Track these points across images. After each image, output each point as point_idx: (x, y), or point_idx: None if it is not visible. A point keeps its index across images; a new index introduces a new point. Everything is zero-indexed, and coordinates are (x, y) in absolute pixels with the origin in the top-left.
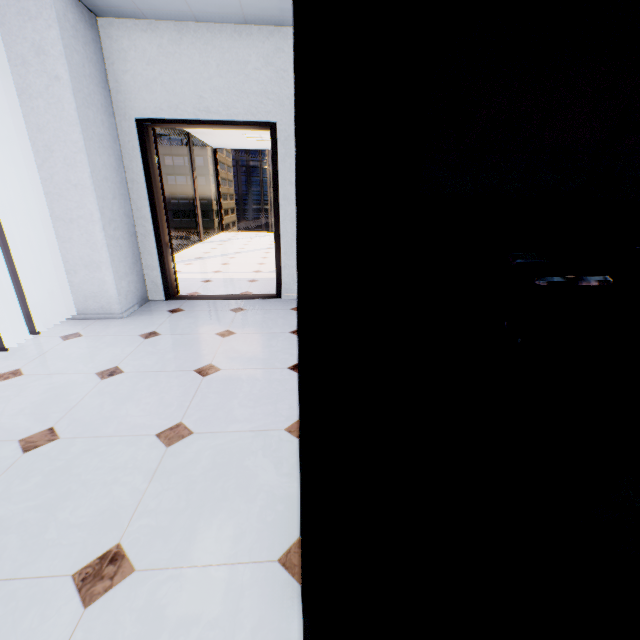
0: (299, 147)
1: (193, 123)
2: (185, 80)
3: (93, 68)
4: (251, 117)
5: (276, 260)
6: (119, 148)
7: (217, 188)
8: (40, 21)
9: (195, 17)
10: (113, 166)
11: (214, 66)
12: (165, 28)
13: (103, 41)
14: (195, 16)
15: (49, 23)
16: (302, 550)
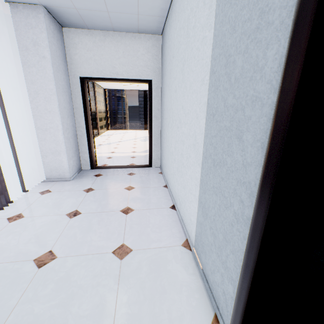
0: (291, 120)
1: (109, 79)
2: (106, 59)
3: (60, 52)
4: (139, 77)
5: (149, 147)
6: (70, 91)
7: (106, 108)
8: (37, 29)
9: (113, 29)
10: (68, 101)
11: (121, 52)
12: (97, 33)
13: (65, 39)
14: (113, 28)
15: (42, 30)
16: None
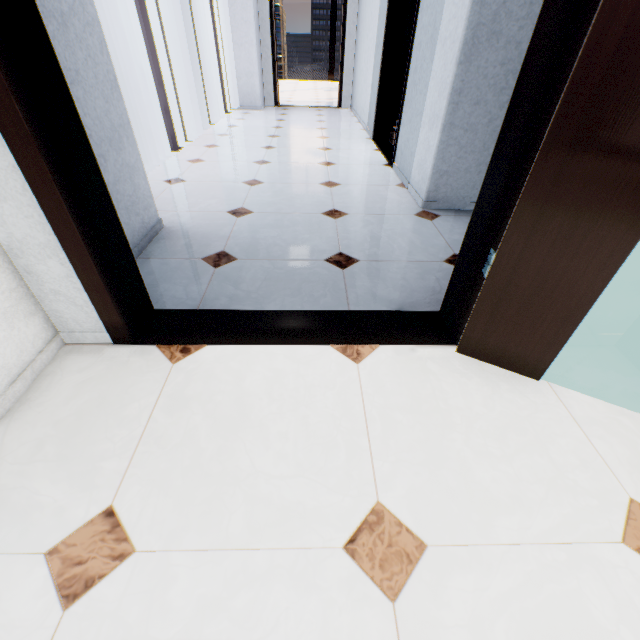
0: (388, 12)
1: None
2: None
3: None
4: None
5: (340, 80)
6: None
7: None
8: None
9: None
10: (256, 9)
11: None
12: None
13: None
14: None
15: None
16: (375, 120)
